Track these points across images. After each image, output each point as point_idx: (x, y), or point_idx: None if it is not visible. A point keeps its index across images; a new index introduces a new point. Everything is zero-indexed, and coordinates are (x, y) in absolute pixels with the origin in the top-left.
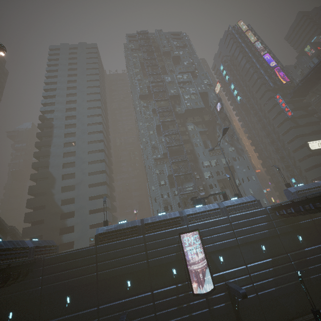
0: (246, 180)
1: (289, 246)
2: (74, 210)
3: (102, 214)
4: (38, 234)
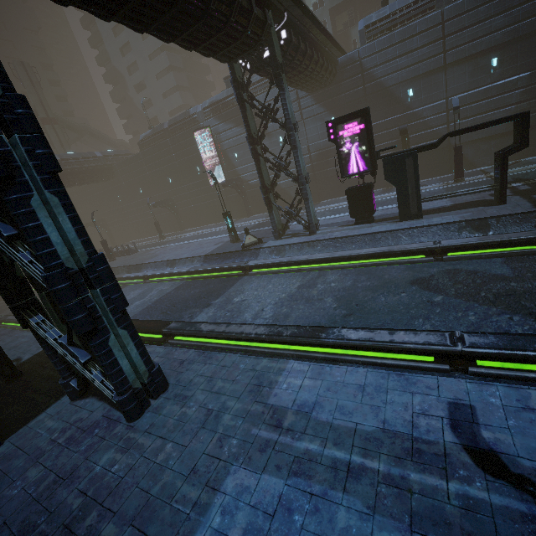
0: None
1: (315, 134)
2: (157, 115)
3: None
4: None
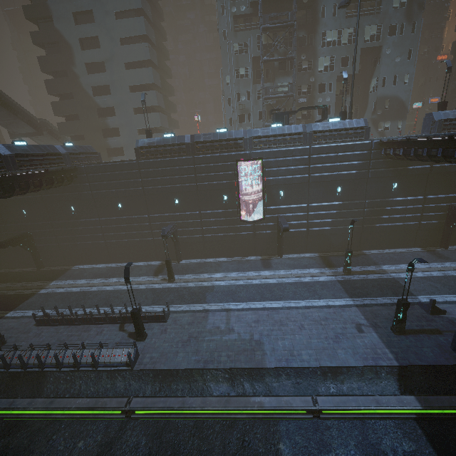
0: (389, 82)
1: (374, 192)
2: (114, 105)
3: (152, 116)
4: (78, 134)
